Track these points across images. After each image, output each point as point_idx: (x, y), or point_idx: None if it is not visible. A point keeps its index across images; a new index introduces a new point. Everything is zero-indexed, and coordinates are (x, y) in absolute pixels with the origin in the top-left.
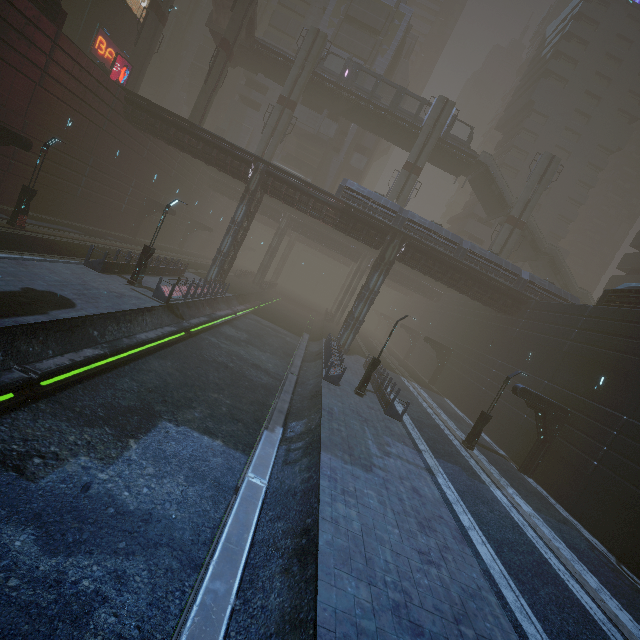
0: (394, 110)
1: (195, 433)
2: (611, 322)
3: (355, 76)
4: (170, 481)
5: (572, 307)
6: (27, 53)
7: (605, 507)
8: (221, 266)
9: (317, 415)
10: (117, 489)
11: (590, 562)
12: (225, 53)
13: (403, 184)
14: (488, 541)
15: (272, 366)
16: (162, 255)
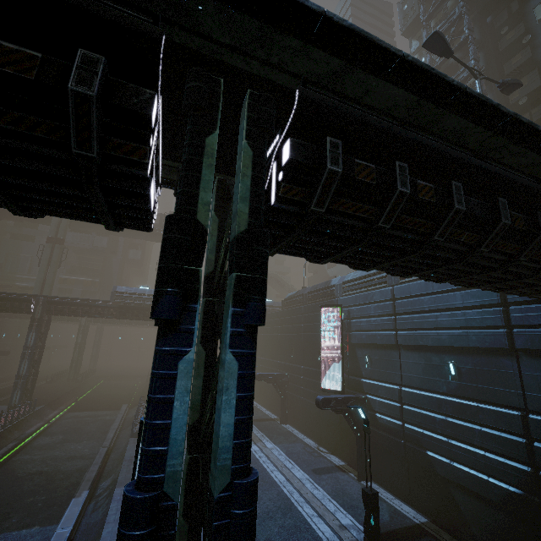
0: None
1: (14, 532)
2: (286, 318)
3: None
4: None
5: (275, 314)
6: None
7: (310, 420)
8: (23, 388)
9: (120, 467)
10: None
11: (297, 456)
12: None
13: None
14: None
15: (88, 450)
16: None
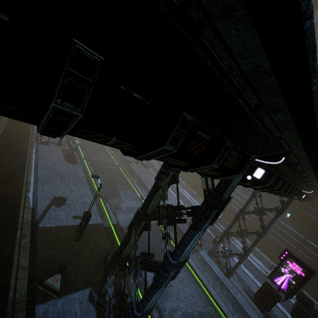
0: None
1: (124, 191)
2: None
3: None
4: (132, 201)
5: None
6: None
7: (186, 176)
8: None
9: (137, 176)
10: (130, 205)
11: (184, 188)
12: None
13: None
14: (172, 191)
15: (110, 161)
16: None
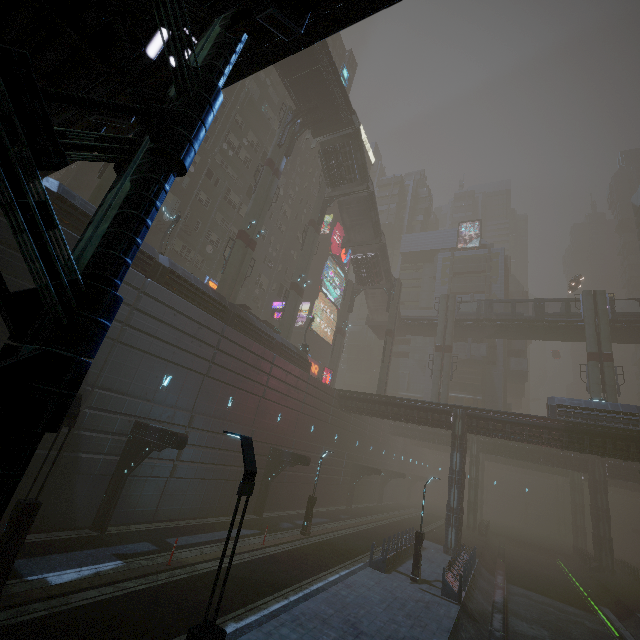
0: (542, 317)
1: None
2: None
3: (490, 308)
4: None
5: None
6: (297, 396)
7: None
8: (457, 525)
9: None
10: None
11: None
12: (390, 337)
13: (599, 374)
14: None
15: None
16: (382, 521)
